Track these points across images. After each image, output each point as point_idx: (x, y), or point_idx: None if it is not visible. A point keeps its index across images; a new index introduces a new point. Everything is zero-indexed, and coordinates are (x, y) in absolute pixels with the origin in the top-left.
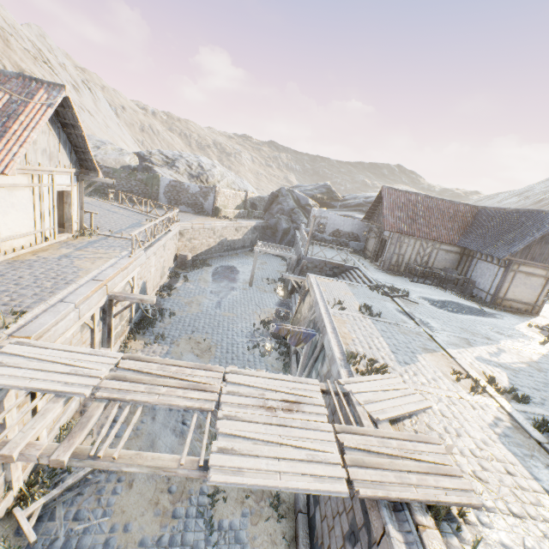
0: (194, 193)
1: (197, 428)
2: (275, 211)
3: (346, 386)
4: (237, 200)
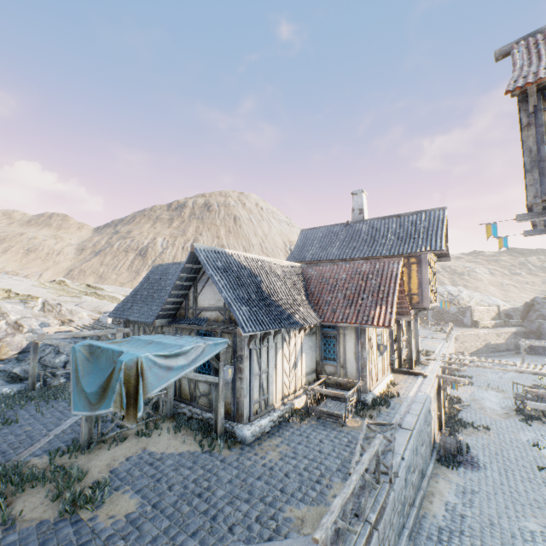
0: (453, 313)
1: (508, 408)
2: (533, 317)
3: None
4: (490, 313)
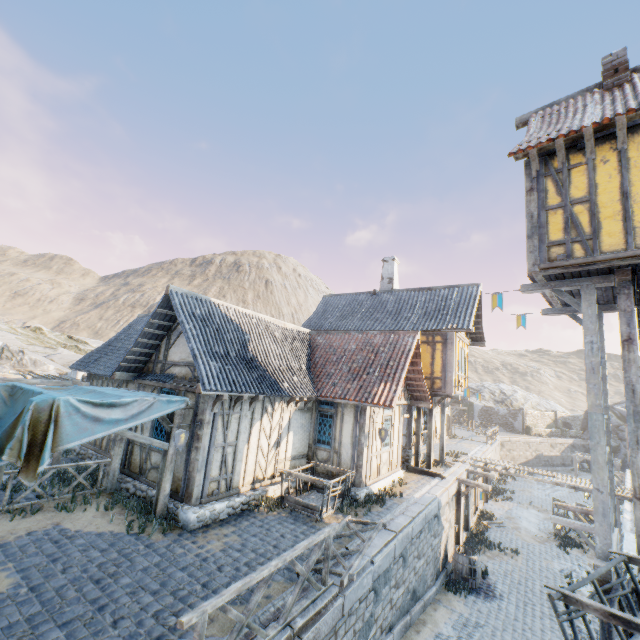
0: (503, 415)
1: (548, 530)
2: None
3: (622, 487)
4: (545, 419)
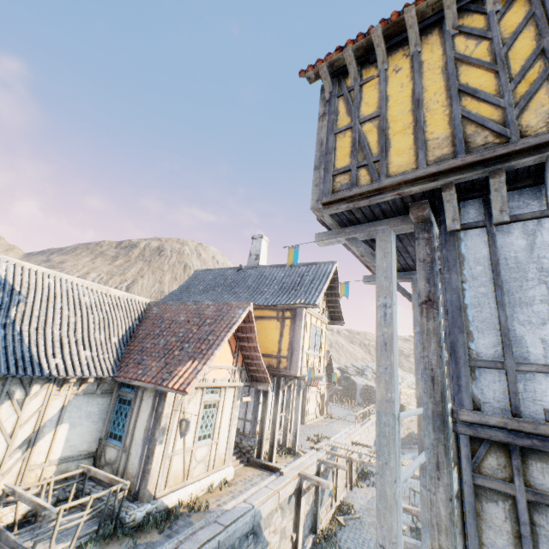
0: None
1: (405, 524)
2: None
3: None
4: None
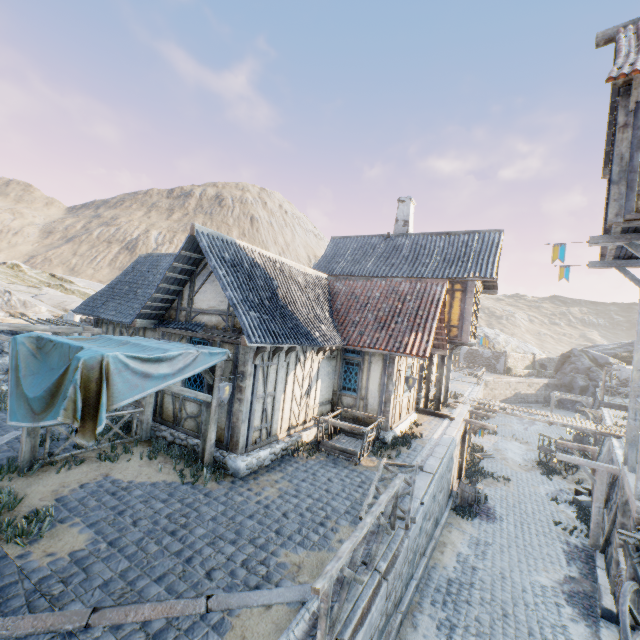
0: (487, 357)
1: (531, 460)
2: (568, 370)
3: (607, 425)
4: (524, 361)
